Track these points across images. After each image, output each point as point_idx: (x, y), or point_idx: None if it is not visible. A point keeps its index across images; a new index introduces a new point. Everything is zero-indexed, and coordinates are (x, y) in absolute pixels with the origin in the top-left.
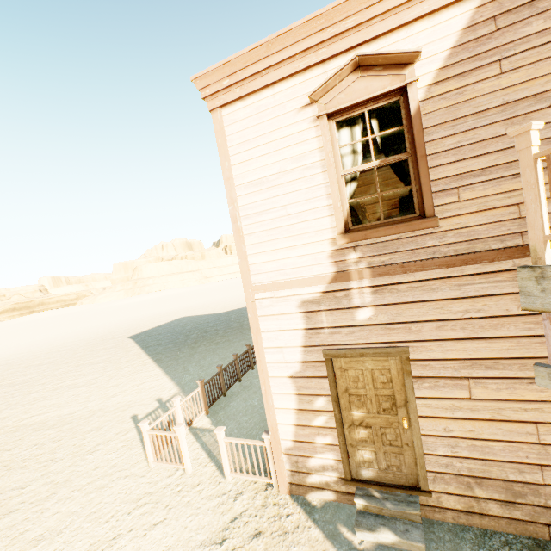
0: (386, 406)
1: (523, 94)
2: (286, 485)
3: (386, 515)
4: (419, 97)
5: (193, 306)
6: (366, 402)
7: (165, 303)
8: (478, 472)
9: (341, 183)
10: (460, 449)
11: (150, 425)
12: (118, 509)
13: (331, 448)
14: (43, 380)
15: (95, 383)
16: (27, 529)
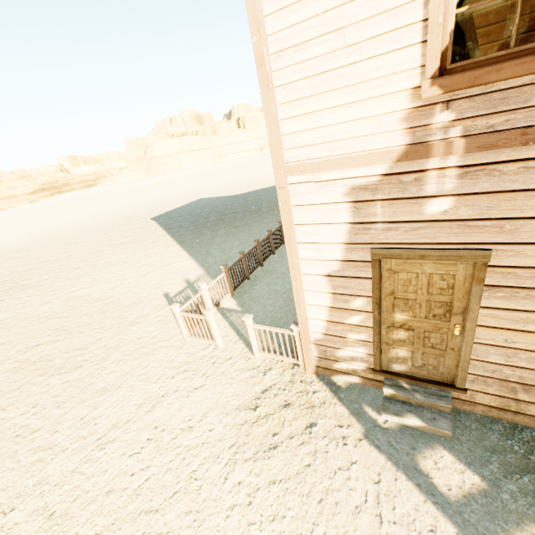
0: (438, 313)
1: None
2: (312, 368)
3: (413, 403)
4: None
5: (209, 188)
6: (413, 306)
7: (181, 184)
8: (530, 381)
9: None
10: (517, 360)
11: (180, 308)
12: (163, 373)
13: (364, 344)
14: (82, 258)
15: (128, 262)
16: (93, 382)
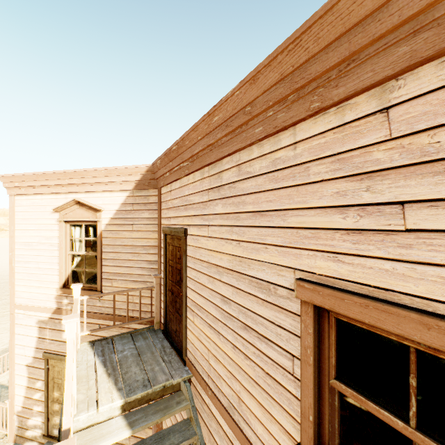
0: None
1: (140, 243)
2: (13, 436)
3: None
4: (102, 228)
5: None
6: (61, 387)
7: None
8: None
9: (67, 258)
10: None
11: None
12: None
13: (41, 414)
14: None
15: None
16: None
